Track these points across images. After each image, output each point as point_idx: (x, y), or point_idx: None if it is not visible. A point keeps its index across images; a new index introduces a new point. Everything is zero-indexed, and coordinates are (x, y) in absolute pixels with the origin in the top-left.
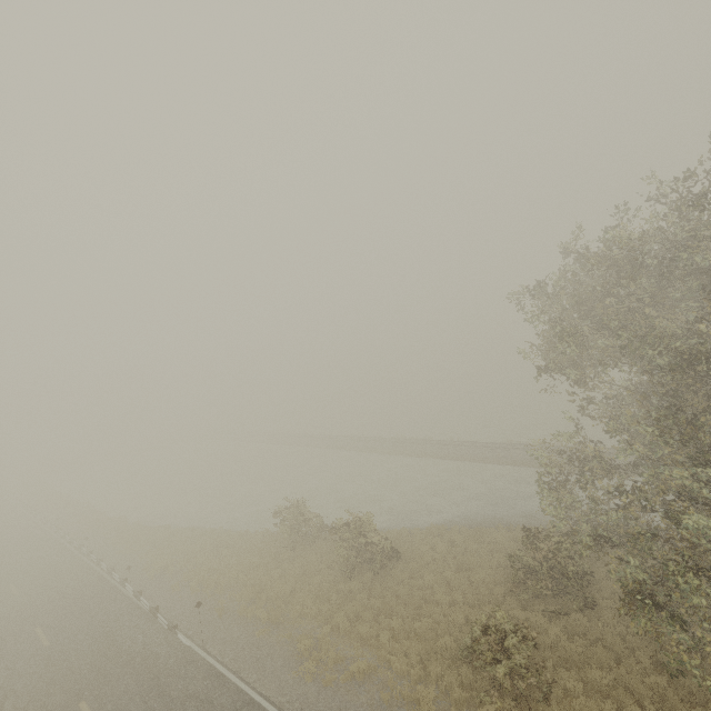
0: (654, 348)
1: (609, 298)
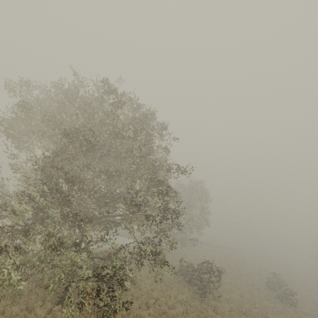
0: (58, 130)
1: (55, 103)
